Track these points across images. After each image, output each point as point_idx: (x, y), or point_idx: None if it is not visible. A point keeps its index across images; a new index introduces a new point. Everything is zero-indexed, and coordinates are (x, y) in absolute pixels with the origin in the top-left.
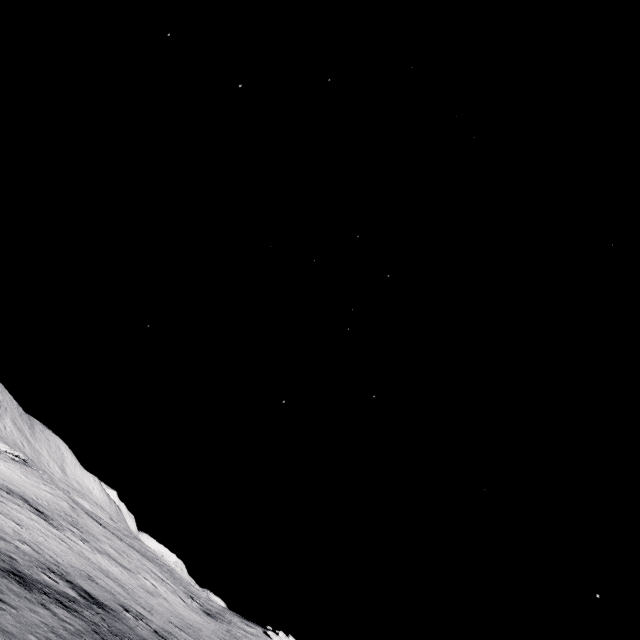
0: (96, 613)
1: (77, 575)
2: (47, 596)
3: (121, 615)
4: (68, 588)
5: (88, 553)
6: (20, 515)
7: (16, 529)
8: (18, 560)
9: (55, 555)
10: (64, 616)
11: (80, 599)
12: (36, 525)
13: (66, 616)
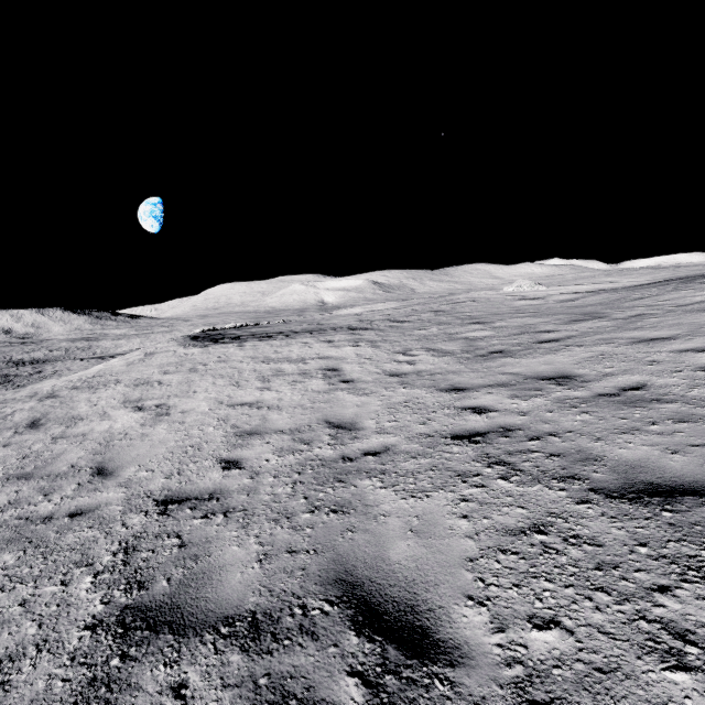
0: None
1: None
2: None
3: None
4: None
5: None
6: None
7: None
8: None
9: None
10: None
11: None
12: None
13: None
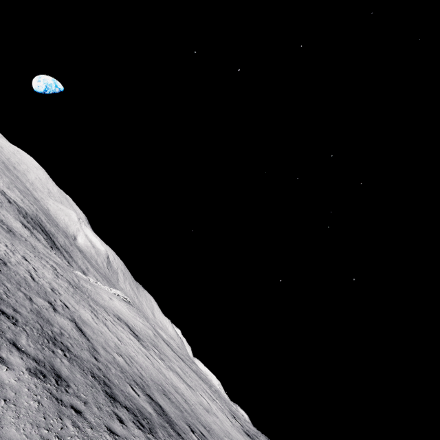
0: (168, 435)
1: (155, 389)
2: (127, 411)
3: (188, 437)
4: (146, 402)
5: (164, 369)
6: (122, 334)
7: (117, 344)
8: (112, 369)
9: (141, 368)
10: (139, 439)
11: (155, 416)
12: (131, 343)
13: (140, 439)
